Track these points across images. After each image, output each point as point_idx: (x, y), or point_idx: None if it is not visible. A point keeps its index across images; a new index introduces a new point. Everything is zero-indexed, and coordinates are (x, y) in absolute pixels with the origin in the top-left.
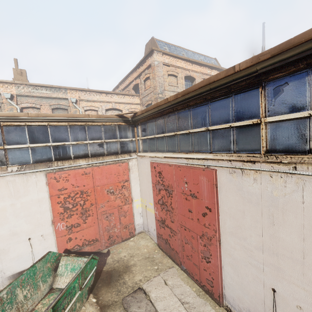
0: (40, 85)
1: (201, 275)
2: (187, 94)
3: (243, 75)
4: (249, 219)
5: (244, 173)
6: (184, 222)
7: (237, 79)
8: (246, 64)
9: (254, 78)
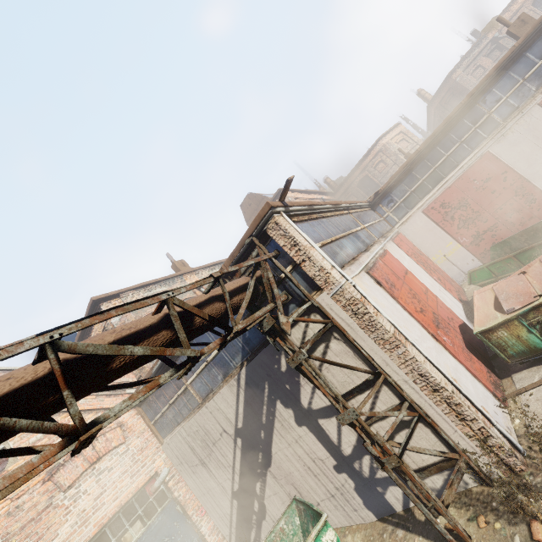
0: (212, 264)
1: (540, 217)
2: (434, 135)
3: (466, 104)
4: (527, 149)
5: (505, 135)
6: (495, 205)
7: (463, 108)
8: (467, 98)
9: (470, 104)
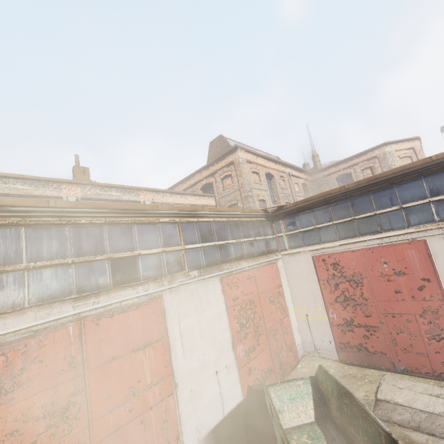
0: (111, 185)
1: (433, 362)
2: (374, 180)
3: (437, 162)
4: None
5: None
6: (390, 308)
7: (431, 166)
8: (443, 155)
9: None
